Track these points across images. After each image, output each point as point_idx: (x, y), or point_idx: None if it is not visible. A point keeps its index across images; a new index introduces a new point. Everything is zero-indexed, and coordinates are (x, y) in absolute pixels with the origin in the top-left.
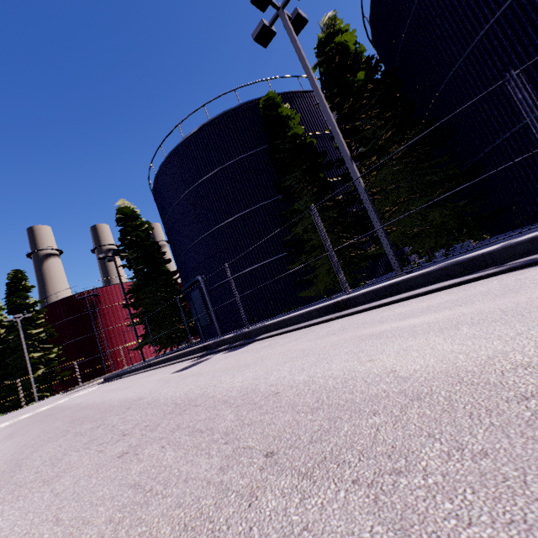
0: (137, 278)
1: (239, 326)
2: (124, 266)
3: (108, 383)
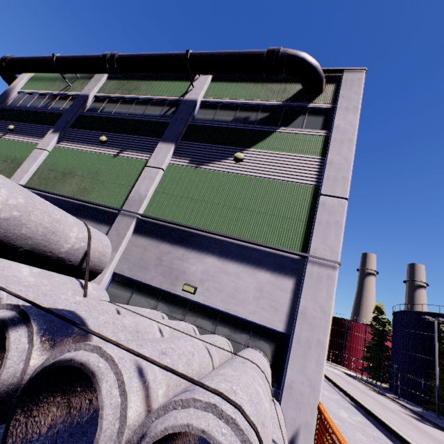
0: (372, 340)
1: (402, 396)
2: (368, 332)
3: (348, 376)
